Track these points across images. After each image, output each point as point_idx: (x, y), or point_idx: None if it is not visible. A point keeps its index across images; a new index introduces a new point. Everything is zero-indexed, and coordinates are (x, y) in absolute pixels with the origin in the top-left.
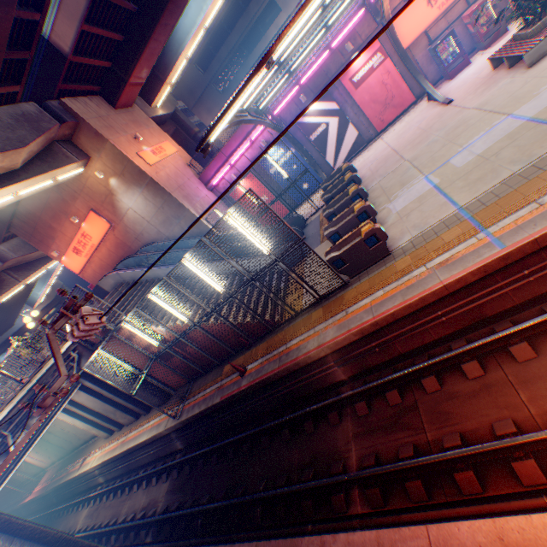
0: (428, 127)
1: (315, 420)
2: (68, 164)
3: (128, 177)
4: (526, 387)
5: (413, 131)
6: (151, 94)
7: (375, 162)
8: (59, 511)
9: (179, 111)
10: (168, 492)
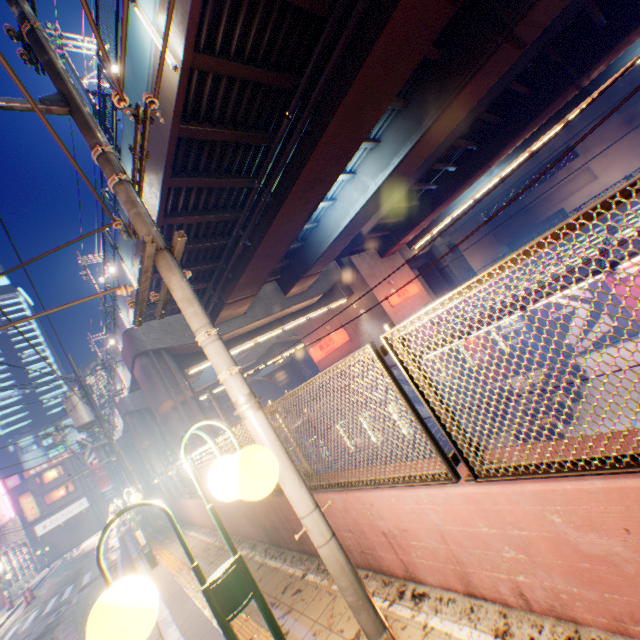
0: None
1: None
2: (339, 299)
3: (373, 312)
4: None
5: None
6: (412, 240)
7: (615, 368)
8: None
9: (433, 246)
10: None
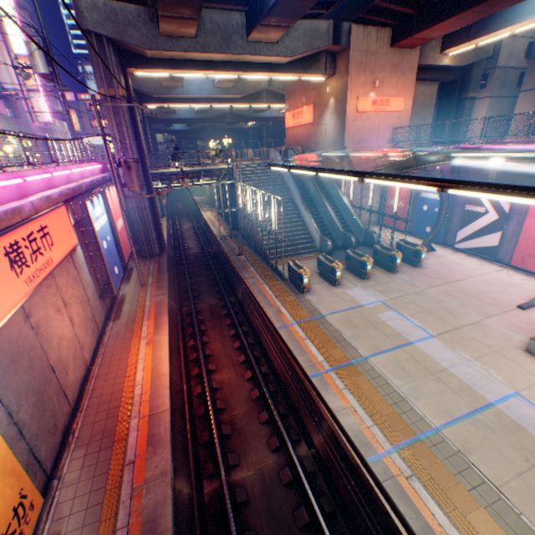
0: (478, 298)
1: (219, 292)
2: (314, 74)
3: (338, 107)
4: (222, 345)
5: (485, 289)
6: (451, 42)
7: (444, 272)
8: (189, 215)
9: (480, 64)
10: (194, 253)
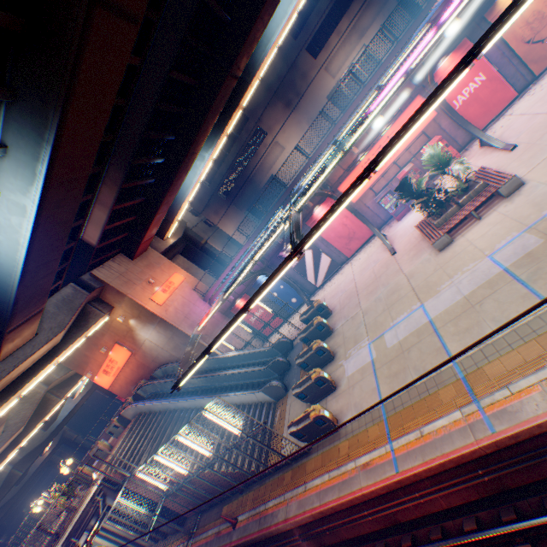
0: (378, 275)
1: None
2: (97, 321)
3: (143, 318)
4: None
5: (369, 271)
6: (163, 231)
7: (343, 294)
8: None
9: (188, 229)
10: None
